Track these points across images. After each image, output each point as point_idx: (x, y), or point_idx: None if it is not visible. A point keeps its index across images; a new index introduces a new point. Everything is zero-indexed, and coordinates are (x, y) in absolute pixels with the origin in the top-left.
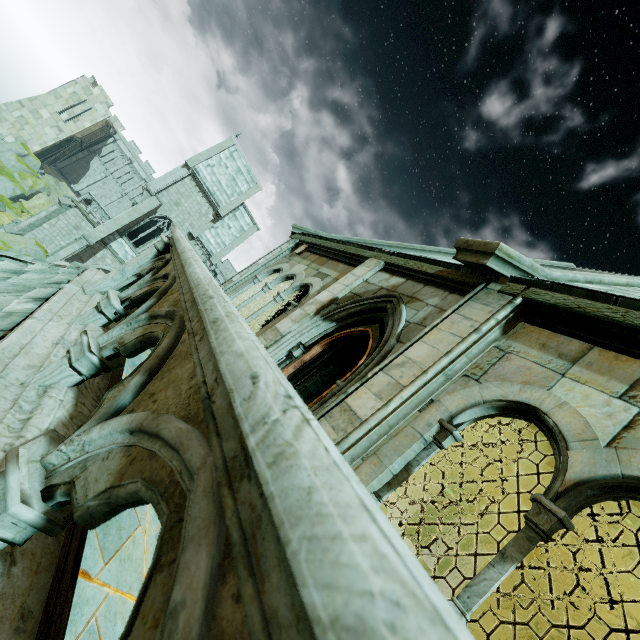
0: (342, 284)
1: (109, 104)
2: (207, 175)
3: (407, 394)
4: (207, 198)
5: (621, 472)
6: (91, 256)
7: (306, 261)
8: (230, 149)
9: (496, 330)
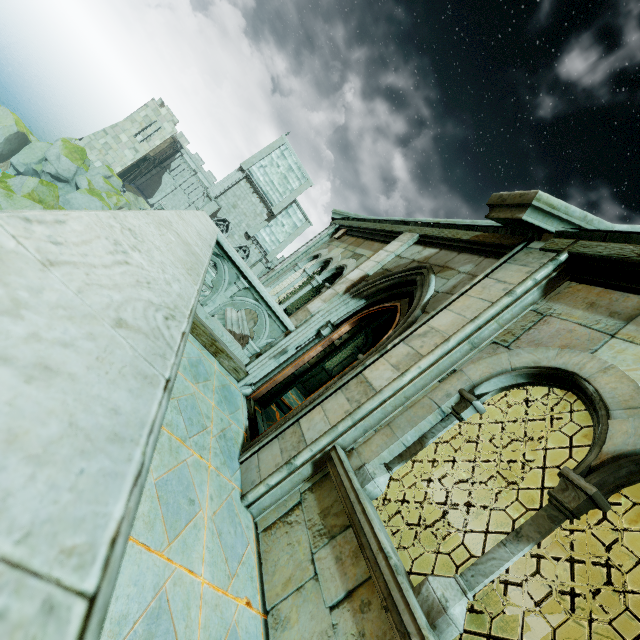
0: (373, 261)
1: (175, 121)
2: (260, 176)
3: (425, 363)
4: (261, 198)
5: None
6: None
7: (344, 244)
8: (281, 148)
9: (534, 292)
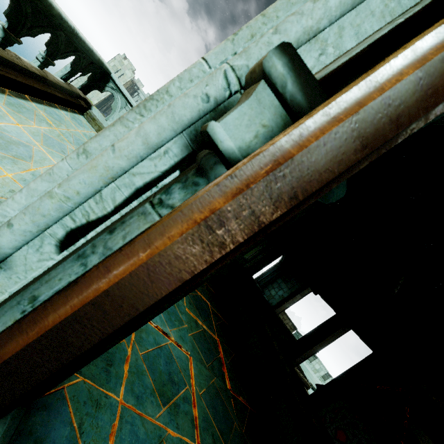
0: None
1: (133, 69)
2: None
3: None
4: None
5: None
6: None
7: None
8: None
9: None
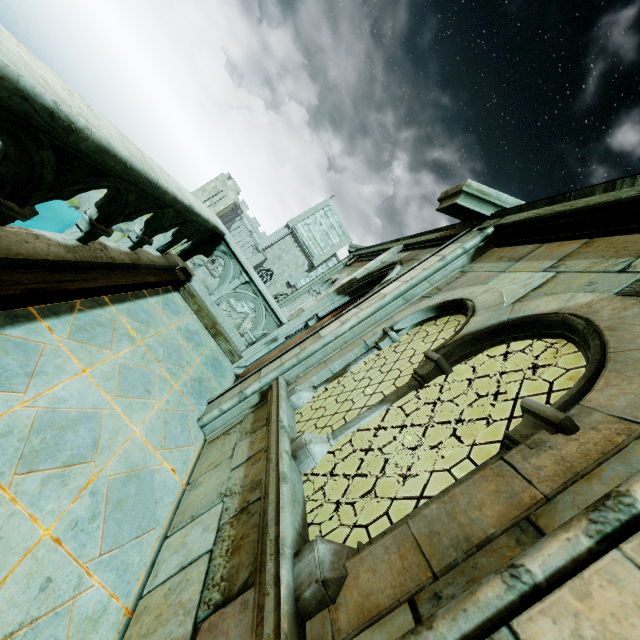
0: (363, 268)
1: (238, 191)
2: (304, 232)
3: (363, 314)
4: (303, 251)
5: (507, 318)
6: None
7: (352, 268)
8: (324, 209)
9: (464, 259)
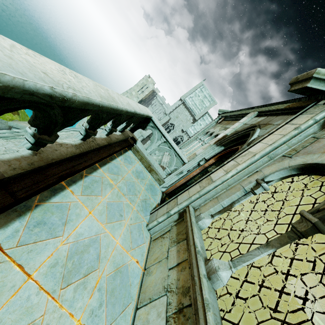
0: (231, 128)
1: (154, 83)
2: (189, 102)
3: (240, 167)
4: (189, 112)
5: None
6: (145, 143)
7: (221, 125)
8: (200, 87)
9: (315, 127)
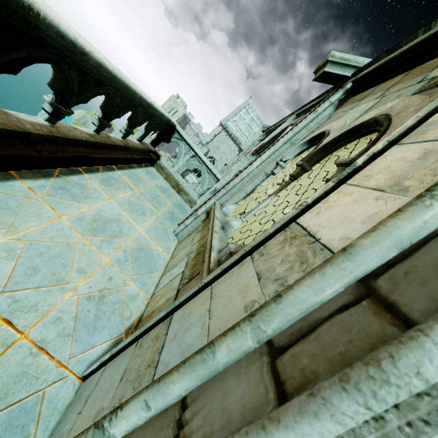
0: (269, 136)
1: (185, 105)
2: (233, 127)
3: (264, 157)
4: (234, 141)
5: (345, 130)
6: None
7: None
8: (246, 108)
9: (330, 109)
